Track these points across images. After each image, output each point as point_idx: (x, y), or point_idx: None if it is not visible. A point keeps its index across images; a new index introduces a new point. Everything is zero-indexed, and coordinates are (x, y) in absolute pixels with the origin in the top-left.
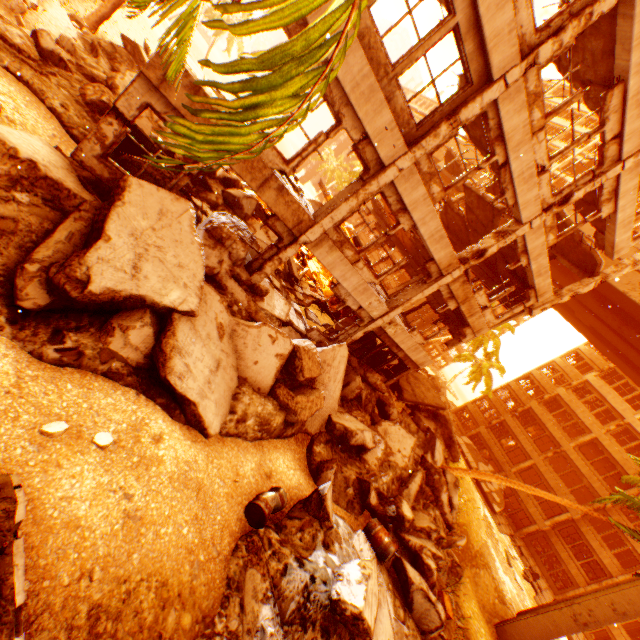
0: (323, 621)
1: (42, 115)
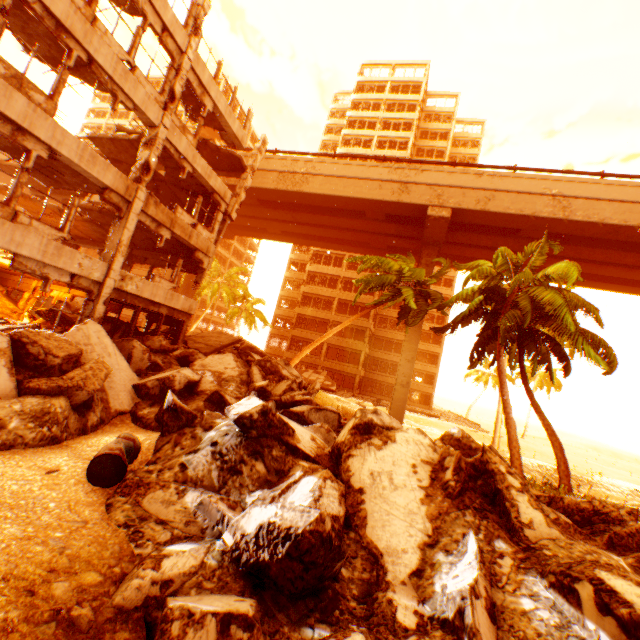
0: (248, 451)
1: None
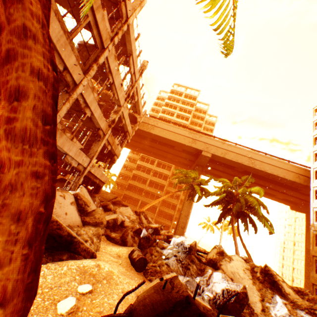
0: (190, 260)
1: None
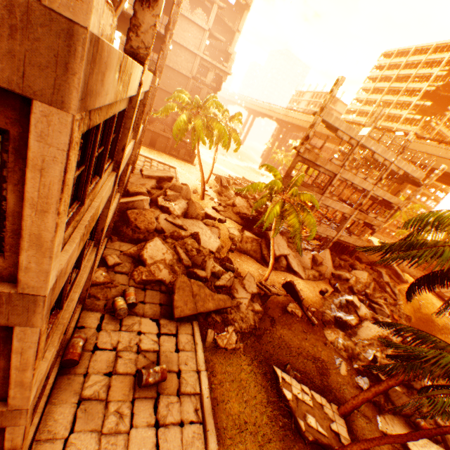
0: (345, 305)
1: (233, 223)
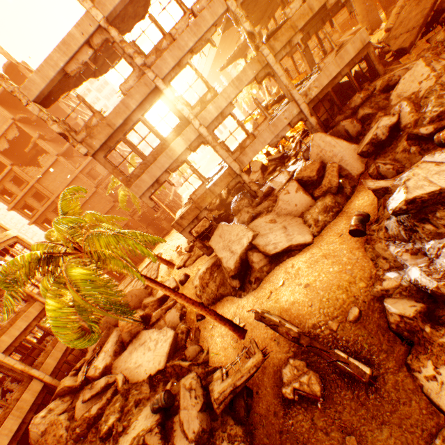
0: (415, 220)
1: (204, 258)
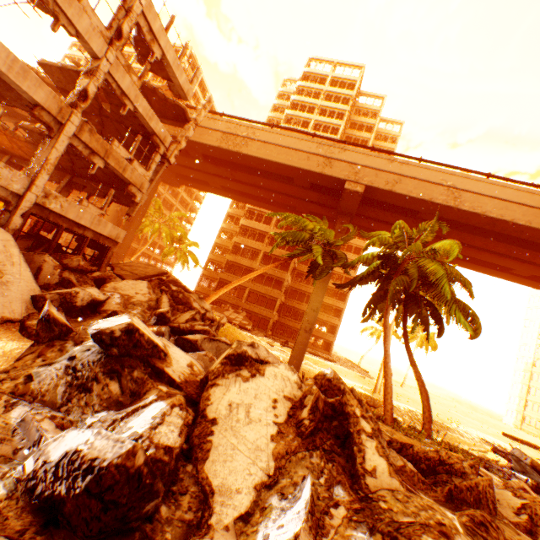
0: (105, 369)
1: None
